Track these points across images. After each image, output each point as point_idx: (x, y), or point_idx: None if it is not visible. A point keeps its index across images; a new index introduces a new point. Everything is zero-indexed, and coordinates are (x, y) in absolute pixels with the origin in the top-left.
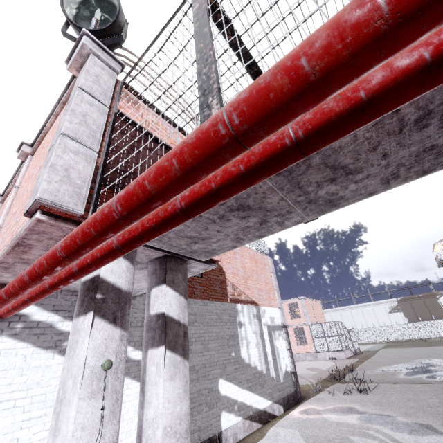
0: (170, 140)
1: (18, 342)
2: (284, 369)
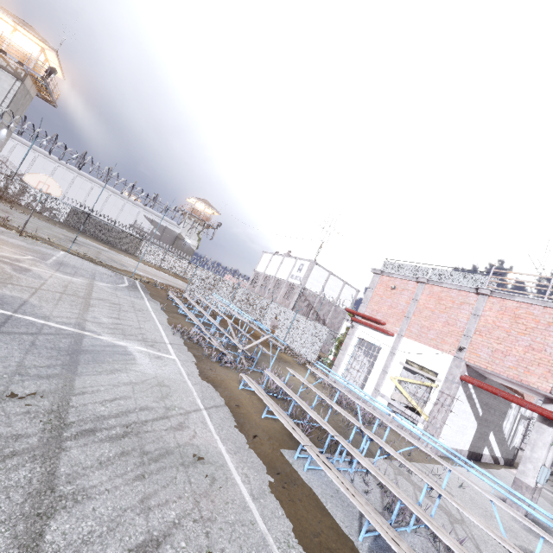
0: None
1: (461, 388)
2: (514, 444)
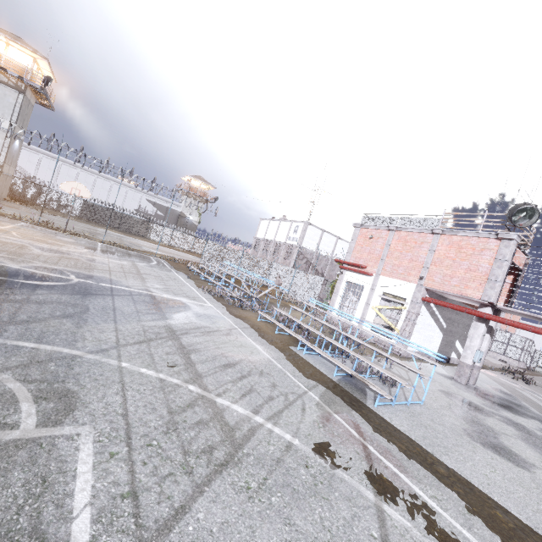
0: (519, 262)
1: (424, 307)
2: None
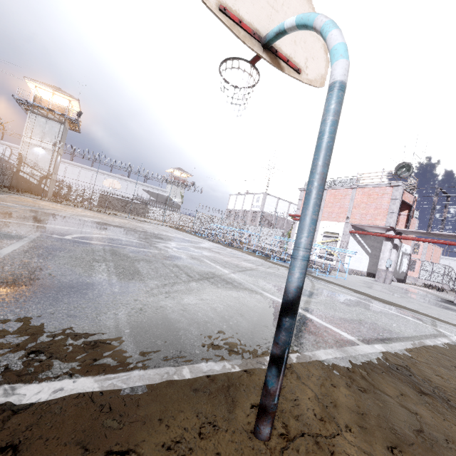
0: (408, 200)
1: (352, 237)
2: (402, 270)
